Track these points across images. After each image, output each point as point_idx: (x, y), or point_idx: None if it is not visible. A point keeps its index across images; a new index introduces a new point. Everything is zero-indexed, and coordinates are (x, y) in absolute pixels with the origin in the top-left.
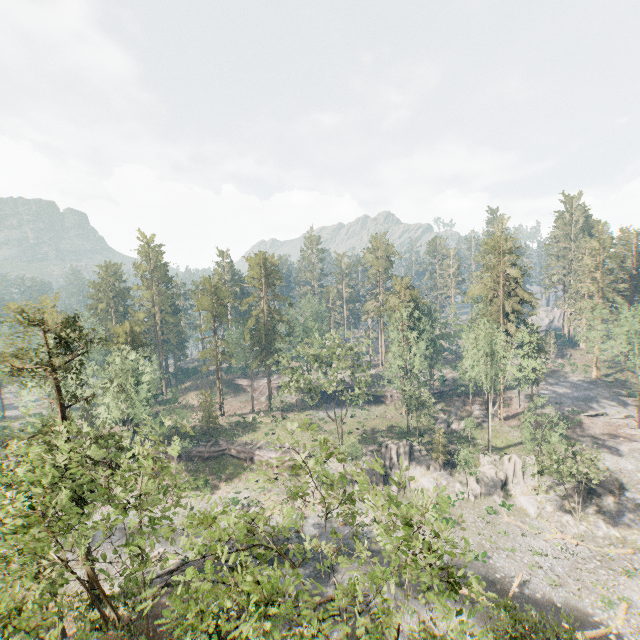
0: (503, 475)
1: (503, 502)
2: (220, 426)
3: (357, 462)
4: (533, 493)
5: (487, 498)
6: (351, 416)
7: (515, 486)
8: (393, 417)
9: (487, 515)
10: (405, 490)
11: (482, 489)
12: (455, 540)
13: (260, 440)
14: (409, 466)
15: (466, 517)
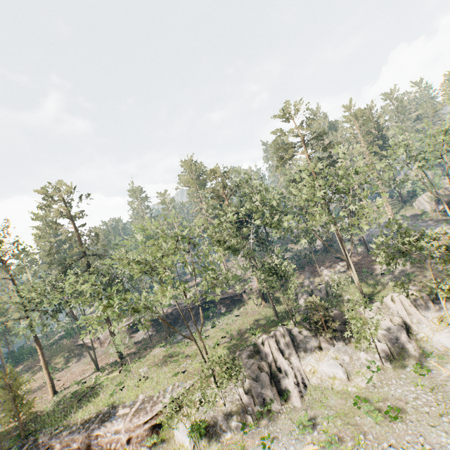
0: (399, 319)
1: (422, 351)
2: (47, 411)
3: (236, 380)
4: (443, 325)
5: (401, 355)
6: (212, 327)
7: (419, 326)
8: (254, 310)
9: (420, 378)
10: (307, 391)
11: (389, 346)
12: (424, 445)
13: (102, 408)
14: (298, 356)
15: (402, 394)
